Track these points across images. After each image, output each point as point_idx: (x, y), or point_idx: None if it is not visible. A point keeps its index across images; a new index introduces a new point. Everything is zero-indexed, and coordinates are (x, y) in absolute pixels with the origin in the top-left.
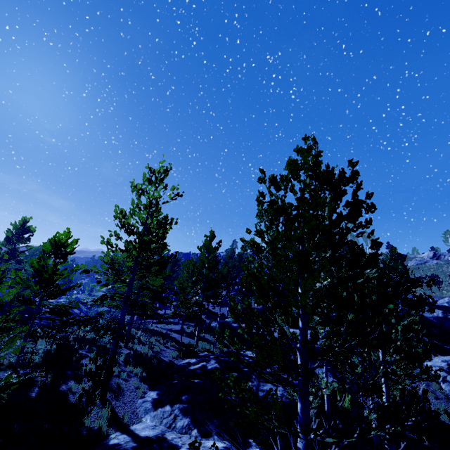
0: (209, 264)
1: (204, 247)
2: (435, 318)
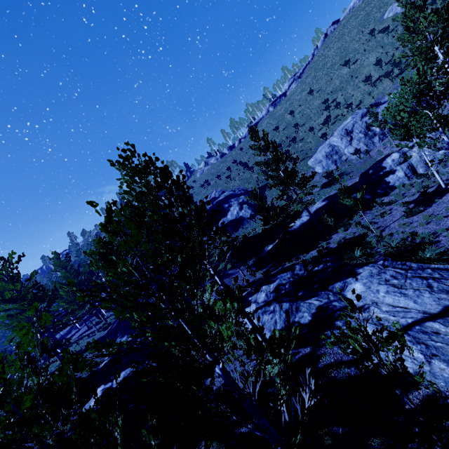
0: (72, 274)
1: (58, 267)
2: (210, 208)
